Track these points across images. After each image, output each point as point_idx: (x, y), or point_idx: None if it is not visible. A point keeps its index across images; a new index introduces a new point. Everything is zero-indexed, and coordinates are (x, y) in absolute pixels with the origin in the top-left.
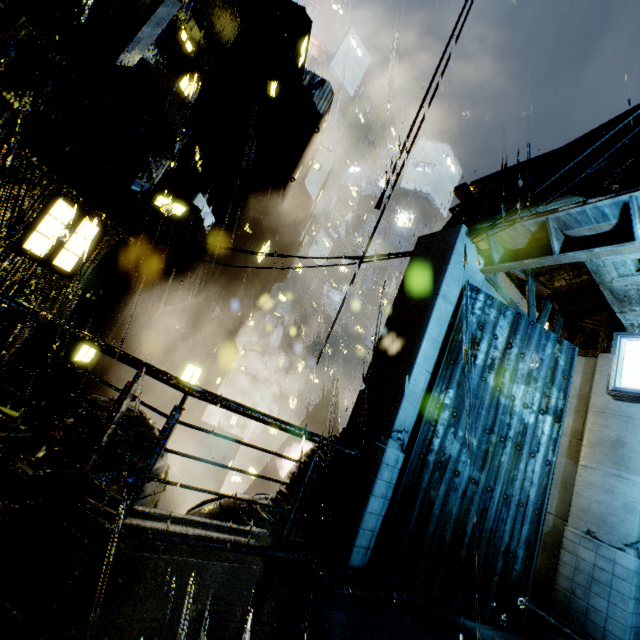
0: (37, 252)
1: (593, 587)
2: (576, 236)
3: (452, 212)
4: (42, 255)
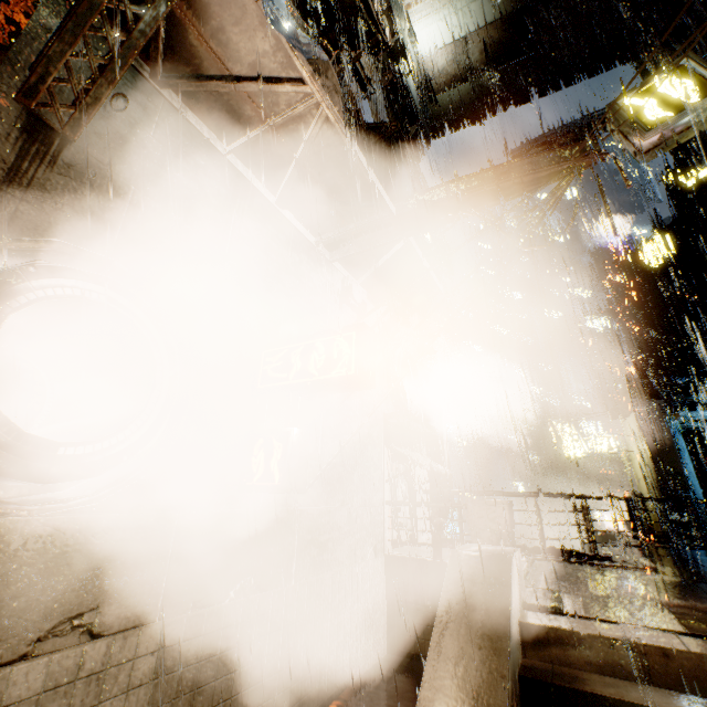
0: None
1: None
2: (701, 403)
3: (631, 383)
4: None
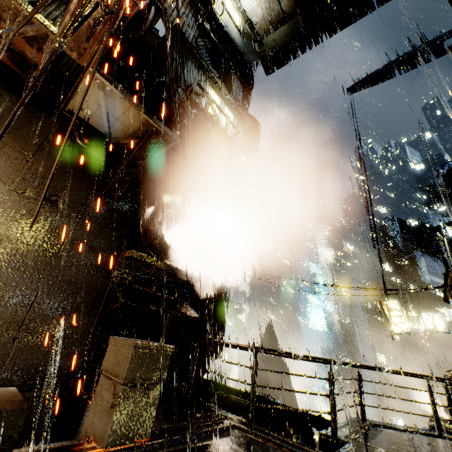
0: None
1: None
2: None
3: (447, 263)
4: None
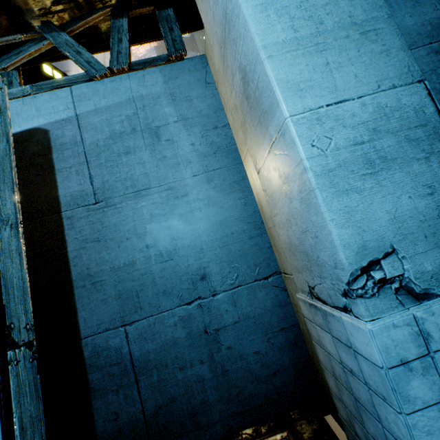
0: None
1: (364, 421)
2: None
3: None
4: None
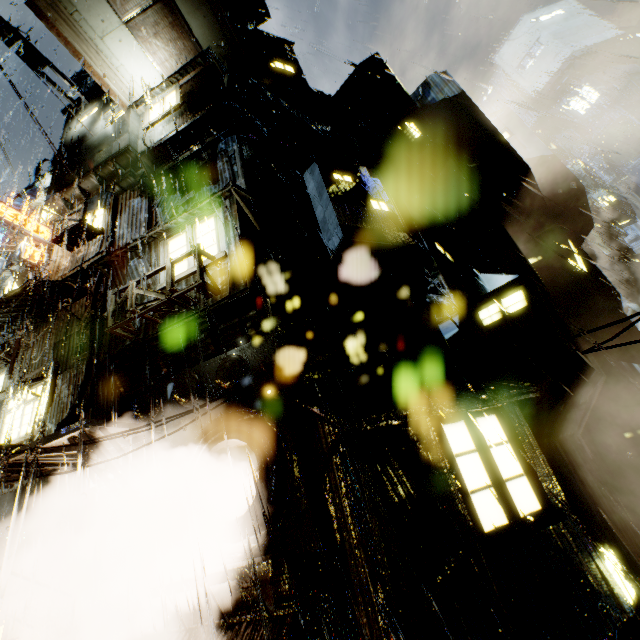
0: (497, 522)
1: None
2: None
3: None
4: (503, 520)
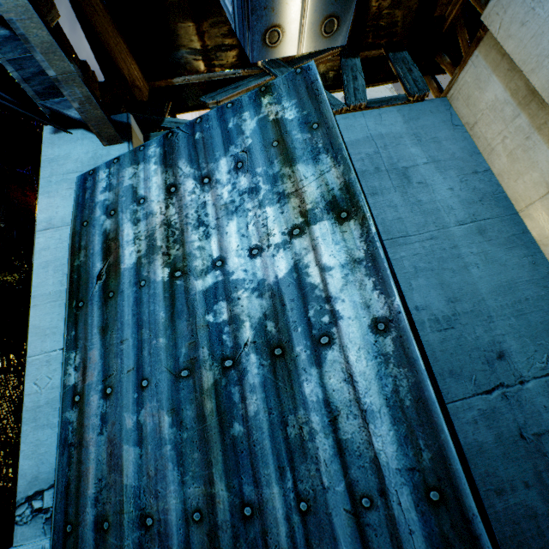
0: None
1: None
2: None
3: None
4: None
